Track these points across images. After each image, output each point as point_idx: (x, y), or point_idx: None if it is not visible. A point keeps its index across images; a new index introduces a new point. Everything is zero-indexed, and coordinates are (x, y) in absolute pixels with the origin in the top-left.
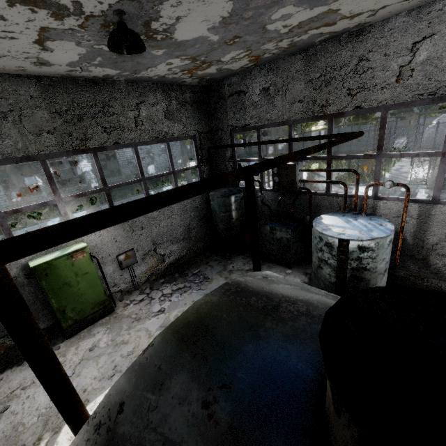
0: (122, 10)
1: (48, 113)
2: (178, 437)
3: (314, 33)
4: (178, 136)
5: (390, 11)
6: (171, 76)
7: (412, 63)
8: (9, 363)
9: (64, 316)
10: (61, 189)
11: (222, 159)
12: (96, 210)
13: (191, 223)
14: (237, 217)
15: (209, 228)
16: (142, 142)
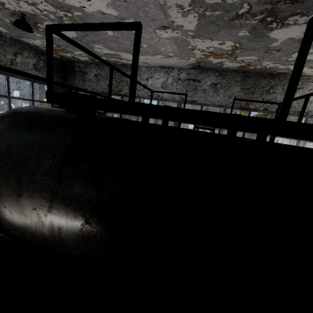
0: (25, 14)
1: None
2: (34, 110)
3: (115, 60)
4: (40, 81)
5: (140, 64)
6: (42, 48)
7: (147, 84)
8: None
9: None
10: None
11: None
12: None
13: None
14: None
15: None
16: (13, 75)
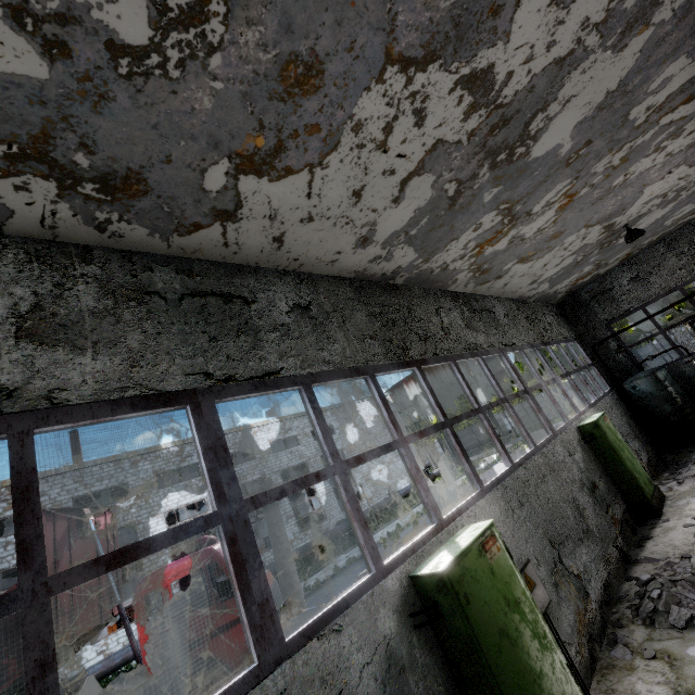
0: (627, 224)
1: (523, 318)
2: None
3: (679, 223)
4: (569, 339)
5: None
6: (559, 290)
7: None
8: (632, 545)
9: (639, 485)
10: (302, 534)
11: (606, 355)
12: (381, 534)
13: (627, 419)
14: (679, 391)
15: (641, 430)
16: (559, 341)
